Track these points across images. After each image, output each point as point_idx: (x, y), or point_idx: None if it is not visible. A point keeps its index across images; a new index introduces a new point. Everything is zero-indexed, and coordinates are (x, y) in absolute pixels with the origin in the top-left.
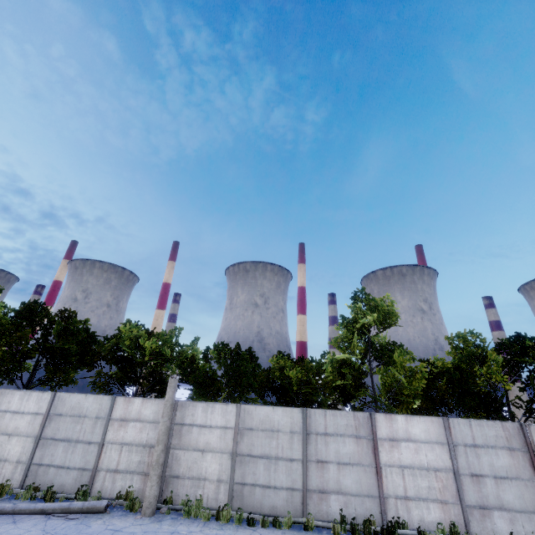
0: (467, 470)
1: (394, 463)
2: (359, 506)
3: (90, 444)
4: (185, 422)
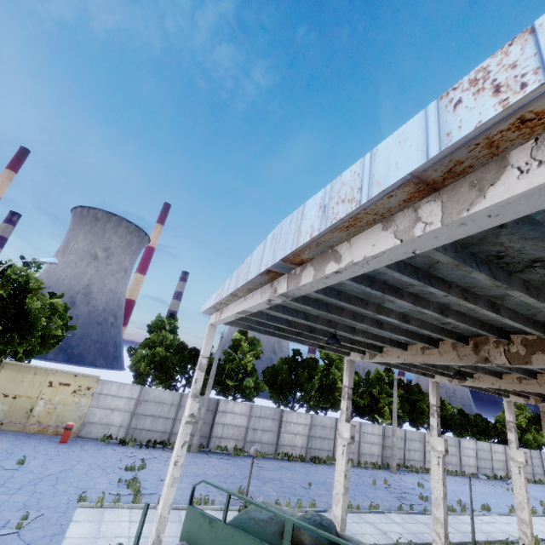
0: None
1: None
2: (541, 477)
3: (489, 460)
4: (508, 453)
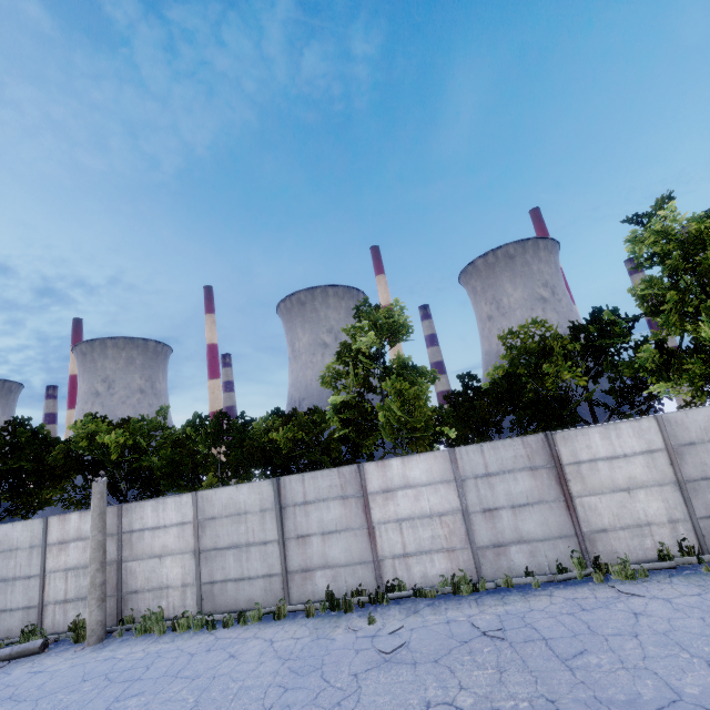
0: (479, 506)
1: (390, 518)
2: (350, 576)
3: (30, 578)
4: (134, 528)
